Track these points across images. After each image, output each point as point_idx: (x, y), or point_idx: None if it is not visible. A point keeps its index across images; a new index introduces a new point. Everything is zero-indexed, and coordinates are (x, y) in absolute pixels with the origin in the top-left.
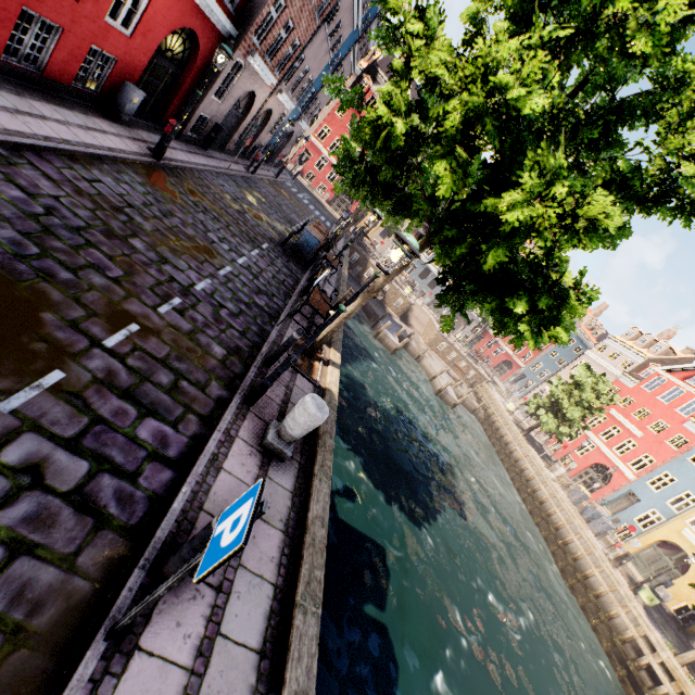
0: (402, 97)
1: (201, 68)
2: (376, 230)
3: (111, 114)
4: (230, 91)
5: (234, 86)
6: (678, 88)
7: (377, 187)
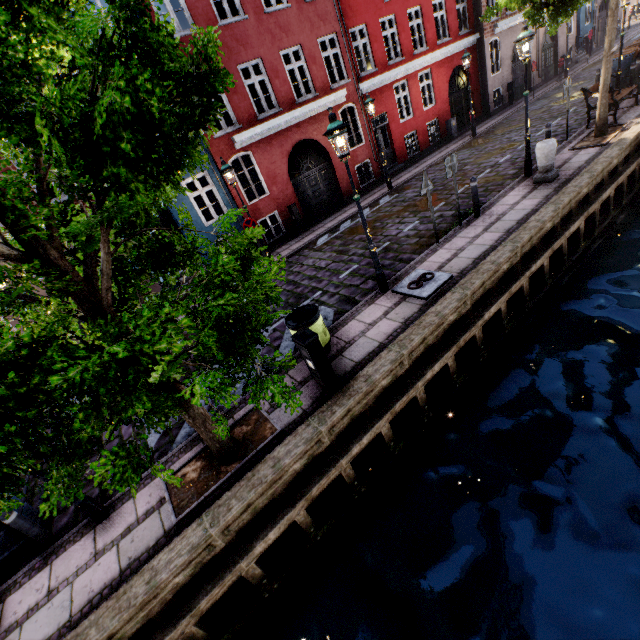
0: None
1: (475, 74)
2: None
3: (449, 141)
4: (500, 60)
5: (500, 55)
6: None
7: (563, 2)
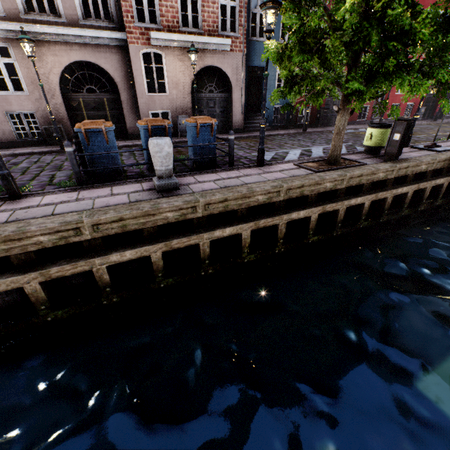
0: None
1: None
2: None
3: None
4: None
5: None
6: None
7: None
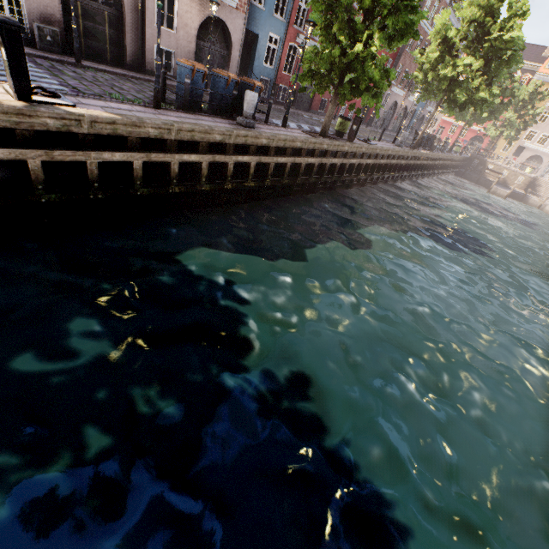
0: (419, 69)
1: None
2: (508, 153)
3: None
4: (386, 104)
5: (387, 102)
6: (488, 23)
7: (427, 93)
